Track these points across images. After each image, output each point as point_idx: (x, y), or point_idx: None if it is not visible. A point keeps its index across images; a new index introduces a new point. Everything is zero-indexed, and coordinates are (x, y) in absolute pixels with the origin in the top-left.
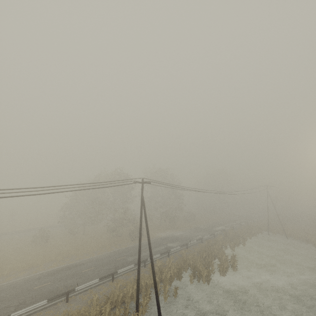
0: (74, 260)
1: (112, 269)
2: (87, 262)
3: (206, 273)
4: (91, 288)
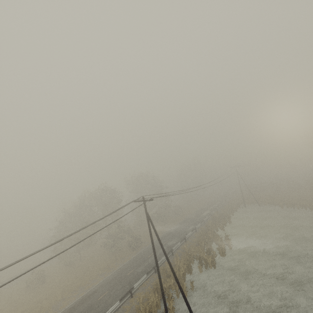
0: (84, 291)
1: (127, 286)
2: (98, 288)
3: (211, 259)
4: (114, 312)
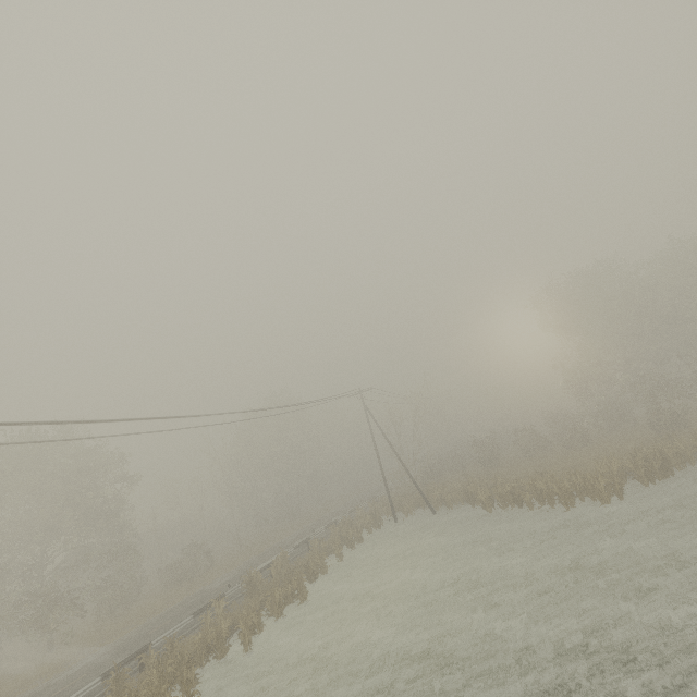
0: None
1: None
2: None
3: None
4: None
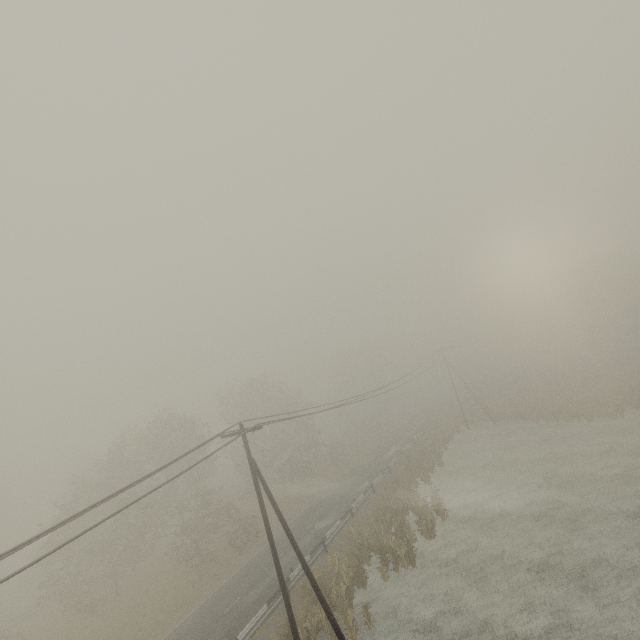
0: None
1: None
2: None
3: (404, 548)
4: None
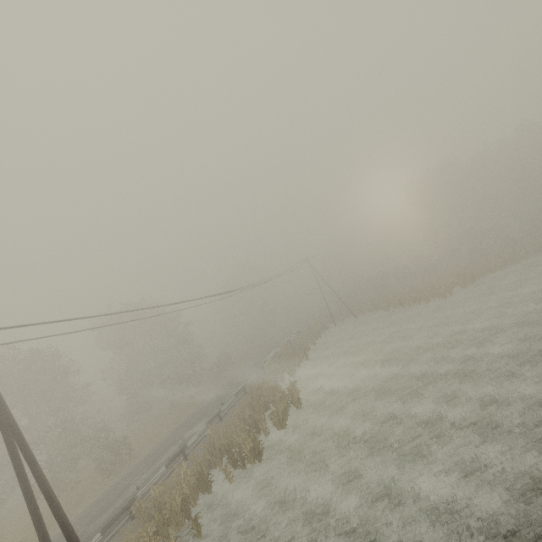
0: None
1: None
2: None
3: (249, 445)
4: None
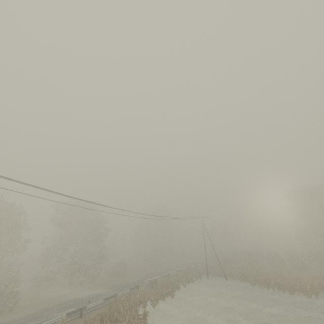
0: None
1: None
2: None
3: None
4: None
